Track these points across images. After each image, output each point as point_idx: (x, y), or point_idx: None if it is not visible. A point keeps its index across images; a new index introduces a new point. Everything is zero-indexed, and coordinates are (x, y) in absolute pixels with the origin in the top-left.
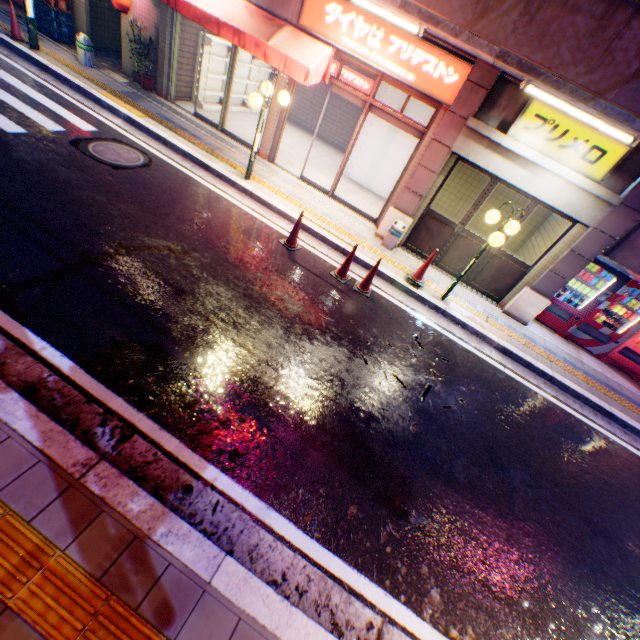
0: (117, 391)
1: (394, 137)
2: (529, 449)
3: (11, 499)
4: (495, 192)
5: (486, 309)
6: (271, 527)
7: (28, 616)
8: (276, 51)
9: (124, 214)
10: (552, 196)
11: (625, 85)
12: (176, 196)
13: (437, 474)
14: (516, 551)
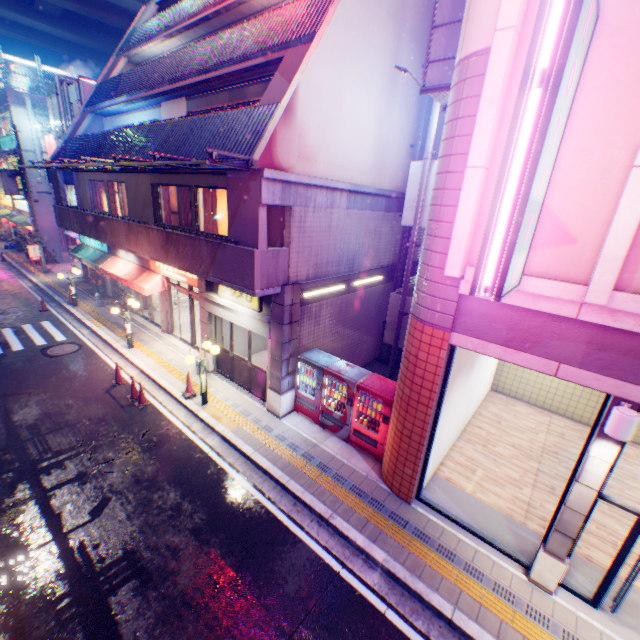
0: None
1: None
2: (148, 502)
3: None
4: None
5: (249, 408)
6: None
7: None
8: (136, 284)
9: (28, 379)
10: (247, 324)
11: (212, 268)
12: (73, 365)
13: (43, 505)
14: (38, 551)
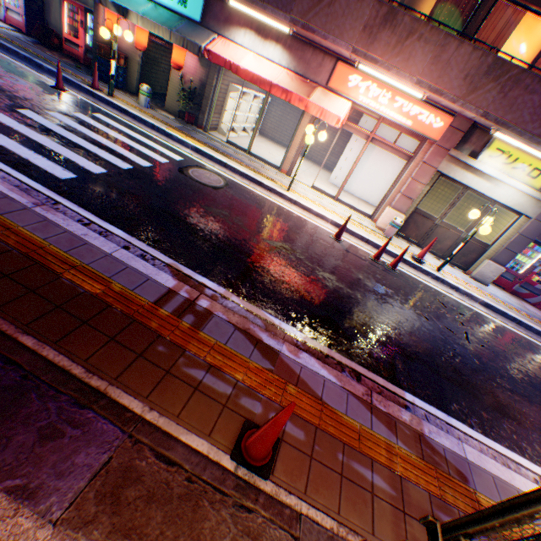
0: (332, 349)
1: (369, 155)
2: (535, 370)
3: (354, 417)
4: (446, 193)
5: (461, 276)
6: (456, 427)
7: (411, 480)
8: (315, 104)
9: (244, 224)
10: (507, 199)
11: None
12: (258, 207)
13: (505, 389)
14: None
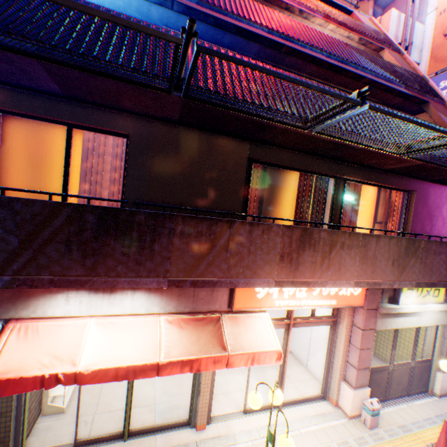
0: None
1: None
2: None
3: None
4: None
5: (442, 408)
6: None
7: None
8: (241, 353)
9: None
10: (430, 320)
11: None
12: None
13: None
14: None
